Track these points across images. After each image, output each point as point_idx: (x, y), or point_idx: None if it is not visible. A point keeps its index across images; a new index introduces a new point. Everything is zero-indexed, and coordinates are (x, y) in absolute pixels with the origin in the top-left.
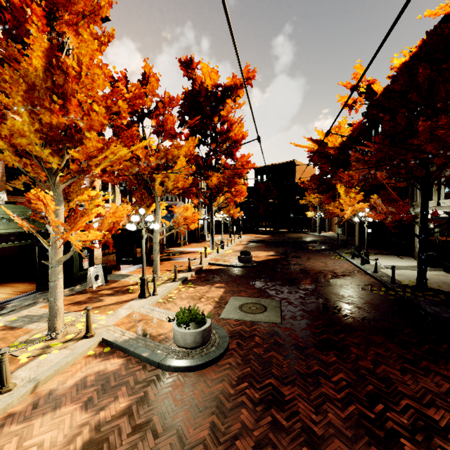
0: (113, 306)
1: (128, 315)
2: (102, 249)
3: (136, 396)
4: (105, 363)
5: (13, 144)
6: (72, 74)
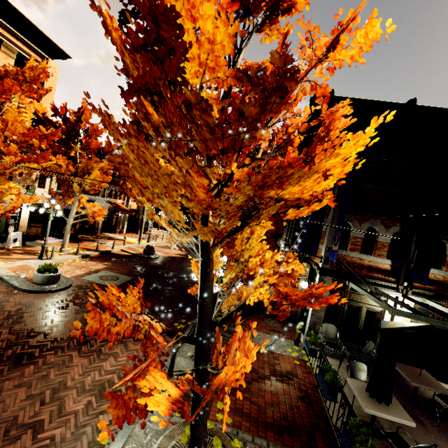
0: (15, 260)
1: (21, 265)
2: (29, 221)
3: None
4: None
5: None
6: None
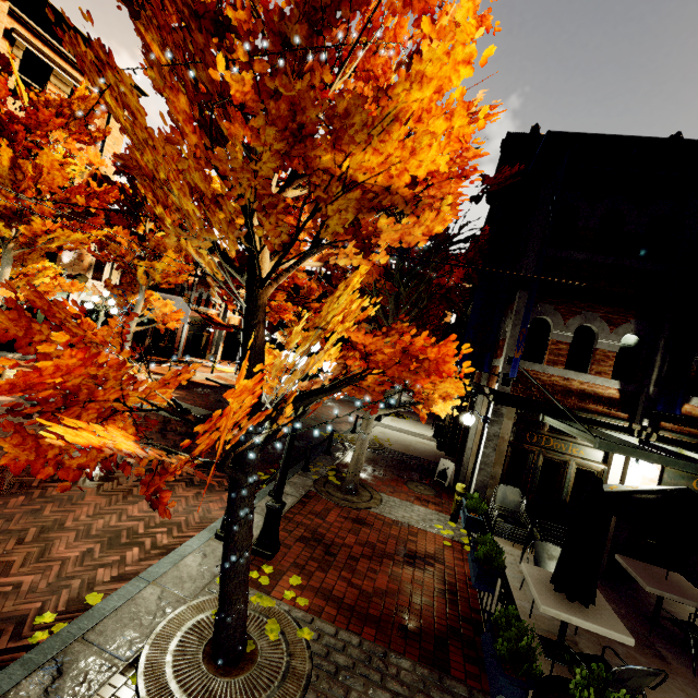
0: None
1: None
2: None
3: (1, 411)
4: None
5: None
6: (29, 175)
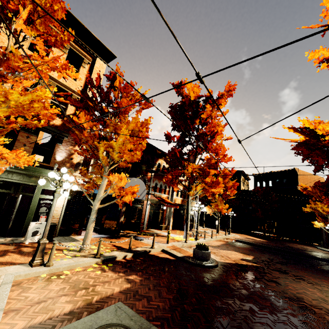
0: None
1: None
2: (66, 211)
3: None
4: None
5: None
6: None
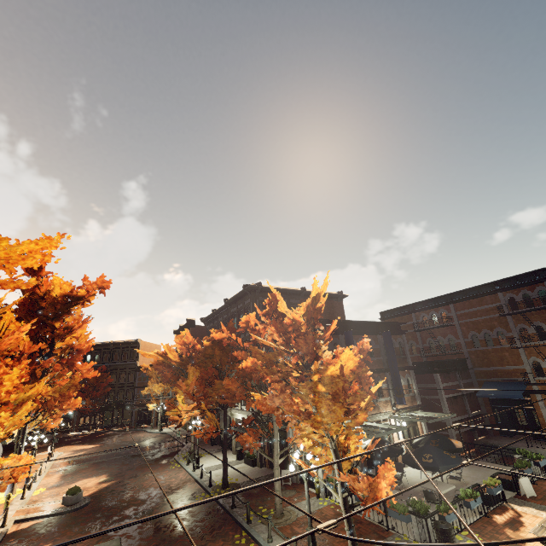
0: None
1: None
2: None
3: None
4: None
5: None
6: None
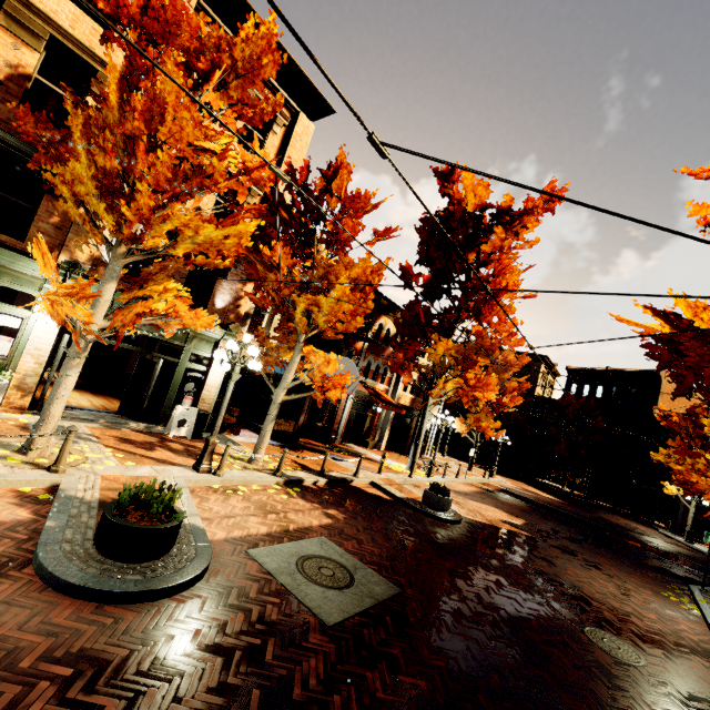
0: (148, 461)
1: (141, 476)
2: (221, 393)
3: None
4: (10, 507)
5: (75, 192)
6: (139, 109)
